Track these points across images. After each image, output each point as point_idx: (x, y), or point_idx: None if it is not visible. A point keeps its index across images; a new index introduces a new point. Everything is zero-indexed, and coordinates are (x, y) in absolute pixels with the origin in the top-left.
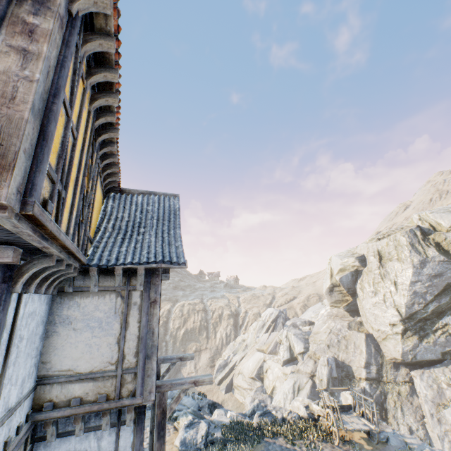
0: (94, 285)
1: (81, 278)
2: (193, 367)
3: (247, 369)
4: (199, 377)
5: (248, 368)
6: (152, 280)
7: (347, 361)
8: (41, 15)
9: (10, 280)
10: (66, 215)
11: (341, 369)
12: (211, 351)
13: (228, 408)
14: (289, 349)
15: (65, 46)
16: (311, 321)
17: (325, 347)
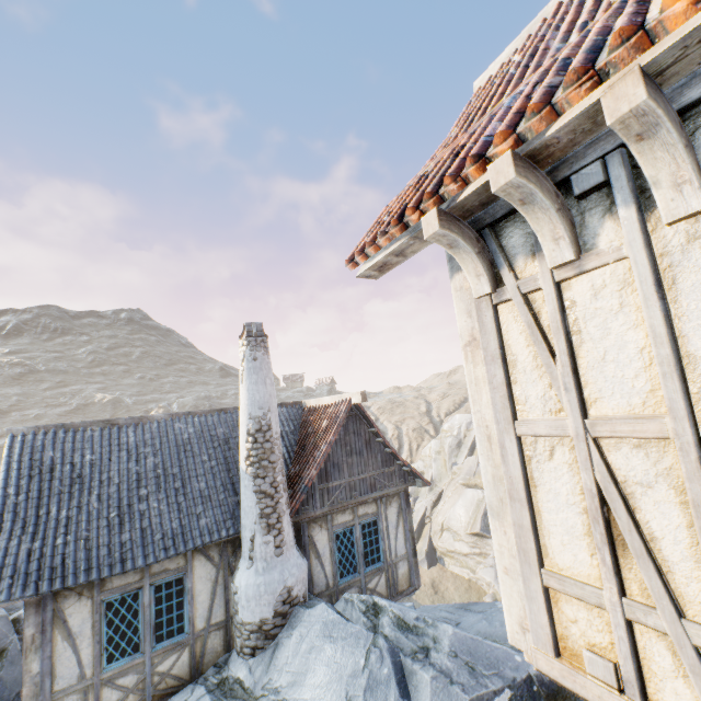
0: None
1: None
2: None
3: (459, 521)
4: None
5: (459, 518)
6: None
7: None
8: None
9: None
10: None
11: None
12: None
13: (451, 594)
14: None
15: None
16: None
17: None
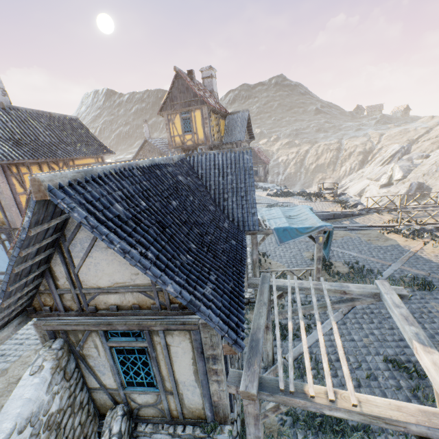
0: (225, 147)
1: (223, 146)
2: (316, 188)
3: (353, 190)
4: (254, 168)
5: (354, 190)
6: (238, 145)
7: (431, 185)
8: (206, 120)
9: (212, 149)
10: (216, 139)
11: (422, 191)
12: (333, 180)
13: None
14: (389, 177)
15: (209, 120)
16: (428, 155)
17: (421, 175)
